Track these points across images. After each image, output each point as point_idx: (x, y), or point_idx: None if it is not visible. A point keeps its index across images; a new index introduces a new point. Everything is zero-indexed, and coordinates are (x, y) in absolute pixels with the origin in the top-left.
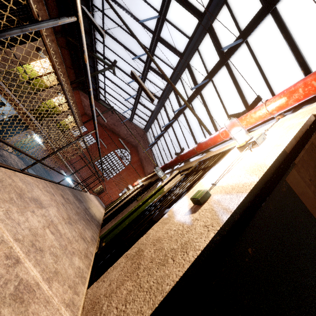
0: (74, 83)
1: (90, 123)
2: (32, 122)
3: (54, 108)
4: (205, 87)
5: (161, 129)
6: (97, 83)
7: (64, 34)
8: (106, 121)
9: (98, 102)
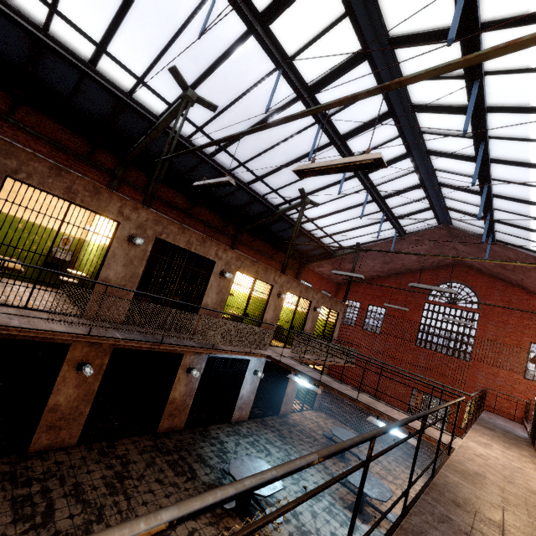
0: (285, 267)
1: (354, 291)
2: (280, 364)
3: (296, 315)
4: (477, 1)
5: (474, 190)
6: (312, 238)
7: (241, 229)
8: (371, 269)
9: (336, 257)
